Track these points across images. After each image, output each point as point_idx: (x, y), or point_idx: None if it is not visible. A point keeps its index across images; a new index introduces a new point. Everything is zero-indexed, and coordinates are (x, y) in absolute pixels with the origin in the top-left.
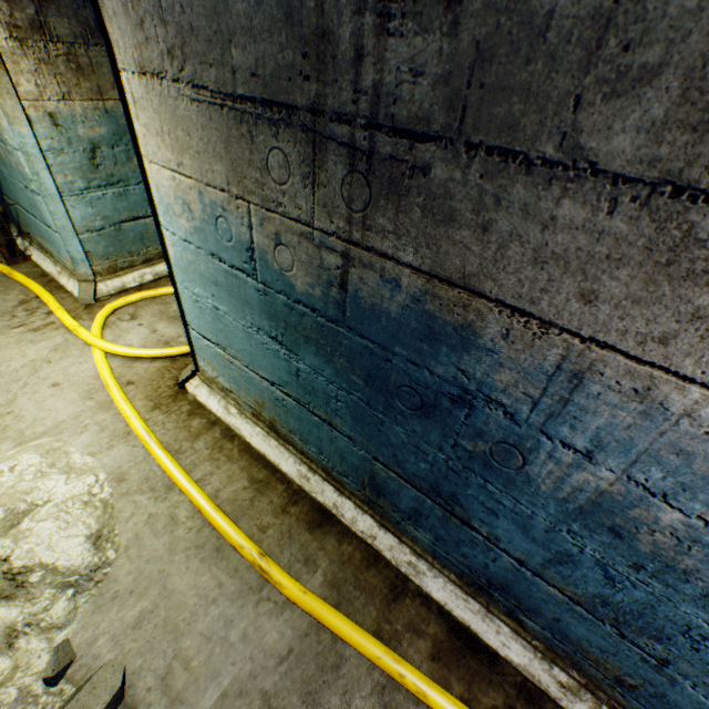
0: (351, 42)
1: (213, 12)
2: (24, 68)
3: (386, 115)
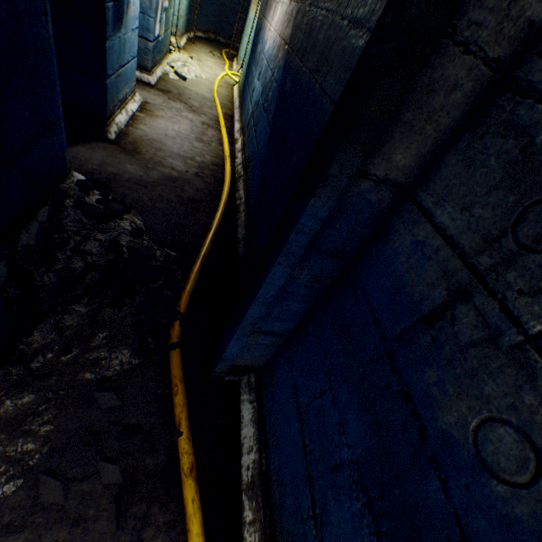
0: None
1: None
2: None
3: None
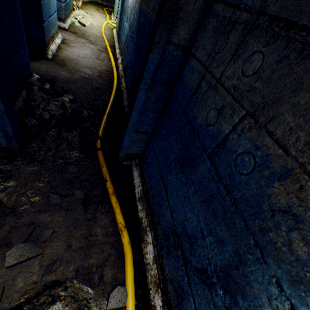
0: None
1: None
2: None
3: None
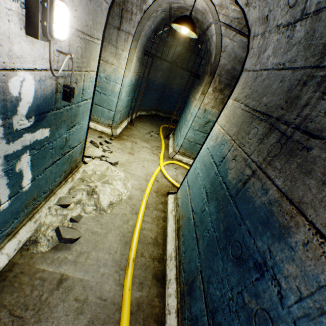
0: (306, 100)
1: (265, 87)
2: (209, 97)
3: (304, 125)
